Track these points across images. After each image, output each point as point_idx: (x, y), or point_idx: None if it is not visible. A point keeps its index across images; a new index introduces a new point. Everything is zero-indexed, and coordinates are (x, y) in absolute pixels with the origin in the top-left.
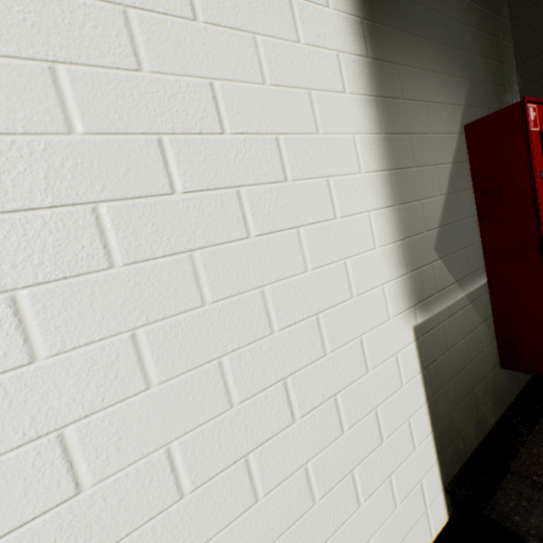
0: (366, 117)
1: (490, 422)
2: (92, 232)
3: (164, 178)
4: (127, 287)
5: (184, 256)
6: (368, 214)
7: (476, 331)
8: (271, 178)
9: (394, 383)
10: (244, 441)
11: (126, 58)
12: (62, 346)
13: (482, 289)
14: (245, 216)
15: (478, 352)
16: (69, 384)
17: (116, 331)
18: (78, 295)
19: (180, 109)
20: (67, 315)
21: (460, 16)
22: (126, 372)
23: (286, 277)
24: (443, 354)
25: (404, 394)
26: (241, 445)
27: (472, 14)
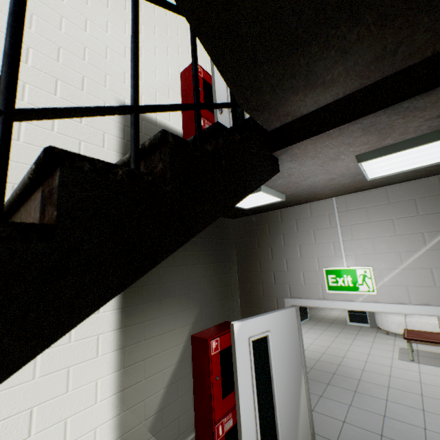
0: (111, 364)
1: None
2: None
3: None
4: None
5: None
6: (96, 429)
7: None
8: (17, 439)
9: None
10: None
11: None
12: None
13: None
14: None
15: None
16: None
17: None
18: None
19: None
20: None
21: (199, 274)
22: None
23: None
24: None
25: None
26: None
27: (208, 269)
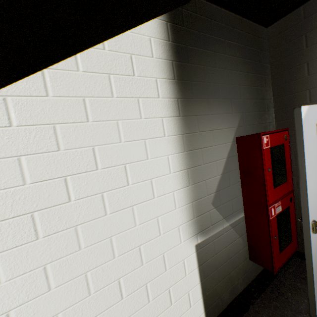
0: (176, 145)
1: (240, 288)
2: (30, 225)
3: (66, 195)
4: (44, 246)
5: (72, 229)
6: (173, 192)
7: (235, 242)
8: (120, 185)
9: (181, 274)
10: (95, 310)
11: (53, 146)
12: (12, 276)
13: (240, 219)
14: (105, 205)
15: (235, 253)
16: (13, 292)
17: (37, 266)
18: (21, 253)
19: (77, 163)
20: (15, 262)
21: (238, 82)
22: (40, 284)
23: (124, 230)
24: (212, 256)
25: (187, 279)
26: (93, 312)
27: (246, 79)
